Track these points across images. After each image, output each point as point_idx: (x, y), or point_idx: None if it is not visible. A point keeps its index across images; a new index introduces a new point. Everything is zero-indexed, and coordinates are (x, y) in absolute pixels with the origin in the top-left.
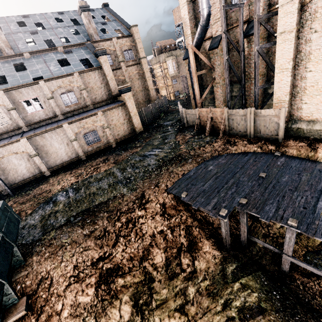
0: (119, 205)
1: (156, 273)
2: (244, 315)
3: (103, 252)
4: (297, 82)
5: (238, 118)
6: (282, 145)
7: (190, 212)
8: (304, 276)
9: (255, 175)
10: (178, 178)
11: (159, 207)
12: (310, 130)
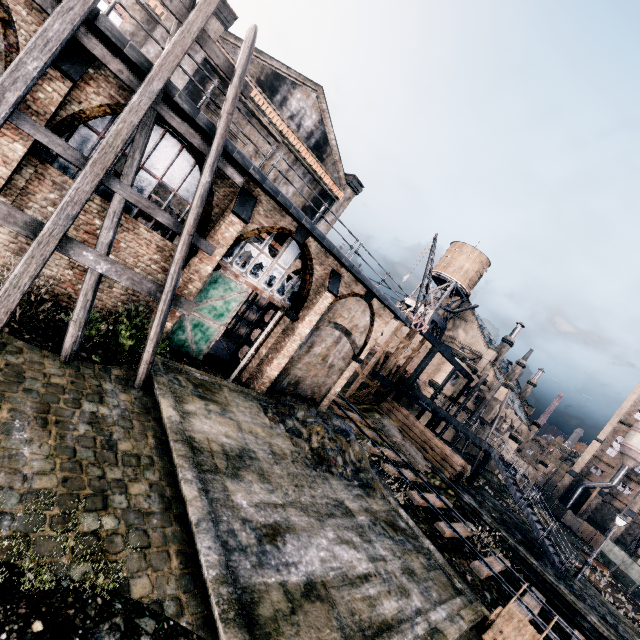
0: None
1: None
2: None
3: None
4: None
5: None
6: None
7: None
8: None
9: None
10: None
11: None
12: None
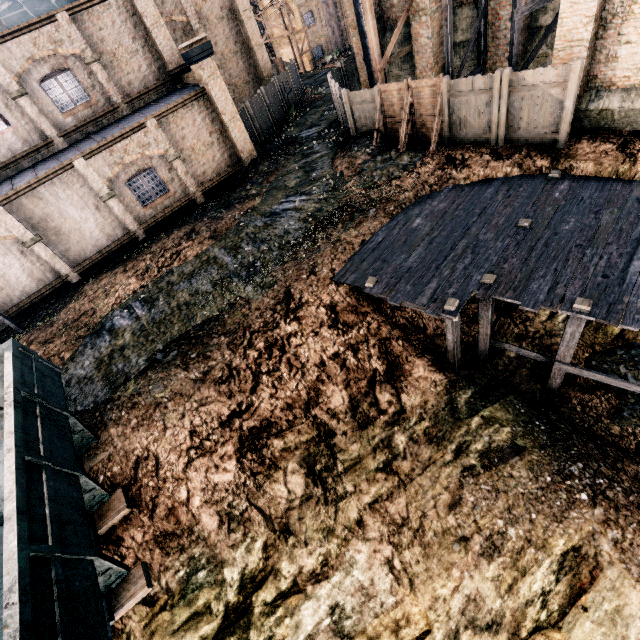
0: (246, 318)
1: (336, 423)
2: (490, 460)
3: (236, 403)
4: None
5: (471, 100)
6: (565, 155)
7: (384, 314)
8: (585, 393)
9: (510, 226)
10: (354, 252)
11: (325, 312)
12: (627, 111)
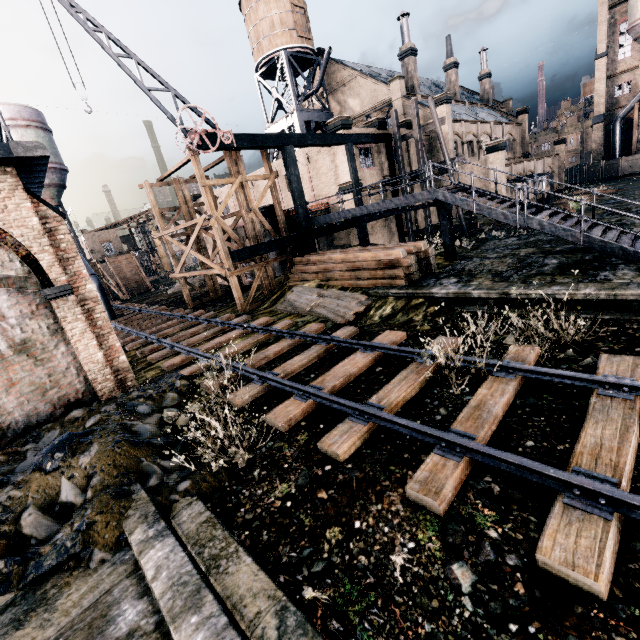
0: None
1: None
2: None
3: None
4: None
5: None
6: None
7: None
8: None
9: None
10: None
11: None
12: None
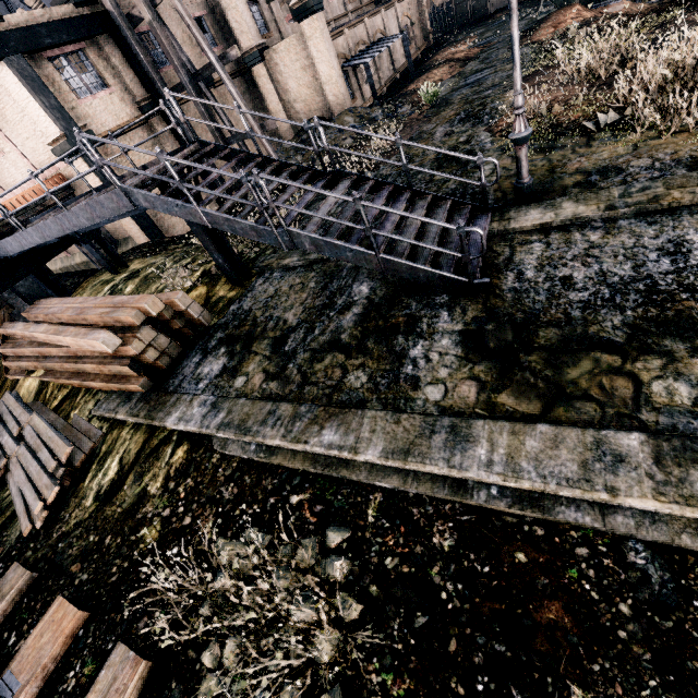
0: None
1: None
2: None
3: None
4: None
5: None
6: None
7: None
8: None
9: None
10: None
11: None
12: None
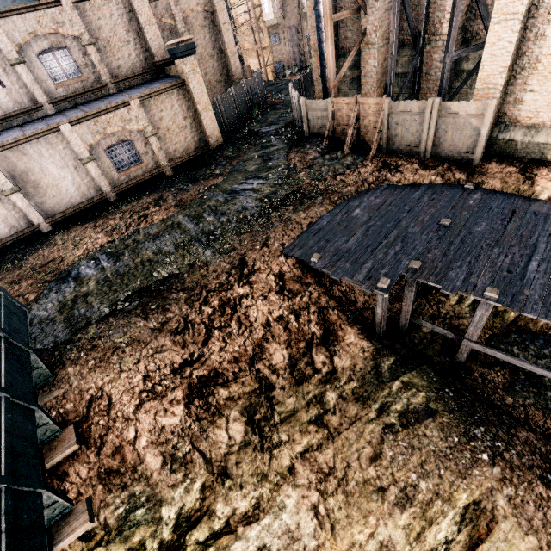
0: (203, 278)
1: (276, 378)
2: (408, 420)
3: (188, 353)
4: (526, 45)
5: (407, 119)
6: (478, 171)
7: (323, 286)
8: (485, 367)
9: (433, 223)
10: (302, 231)
11: (274, 279)
12: (527, 143)
